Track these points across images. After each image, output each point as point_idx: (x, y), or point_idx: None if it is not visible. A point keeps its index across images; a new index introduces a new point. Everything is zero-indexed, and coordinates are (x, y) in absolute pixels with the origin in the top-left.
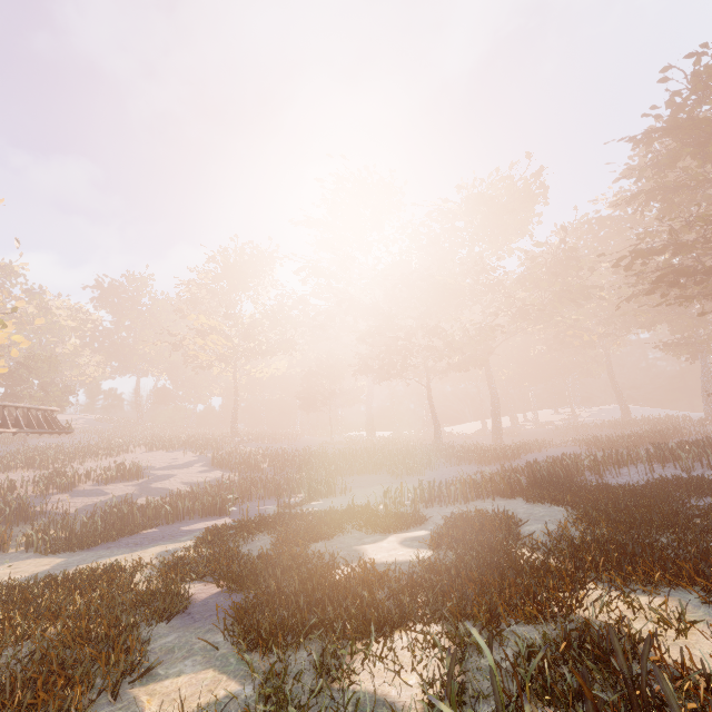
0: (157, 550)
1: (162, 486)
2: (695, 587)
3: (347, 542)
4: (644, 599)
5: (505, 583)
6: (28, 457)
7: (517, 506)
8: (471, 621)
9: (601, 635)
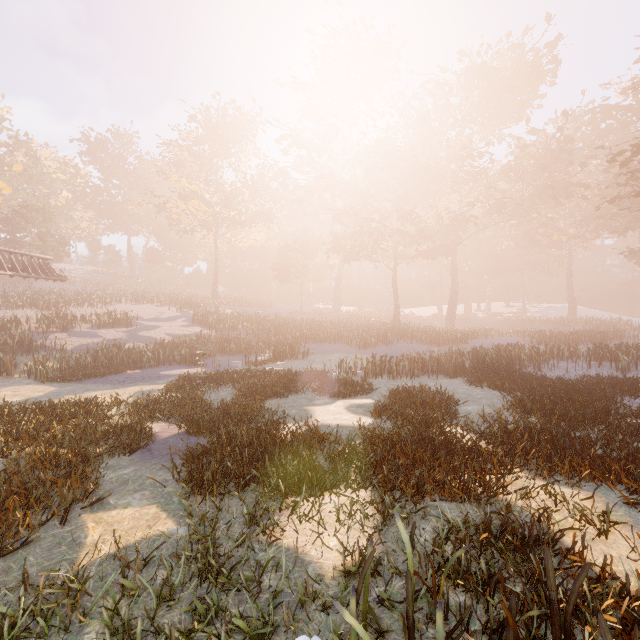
0: (136, 389)
1: (148, 335)
2: (618, 486)
3: (299, 402)
4: (567, 490)
5: (436, 462)
6: (32, 299)
7: (458, 386)
8: (398, 491)
9: (520, 522)
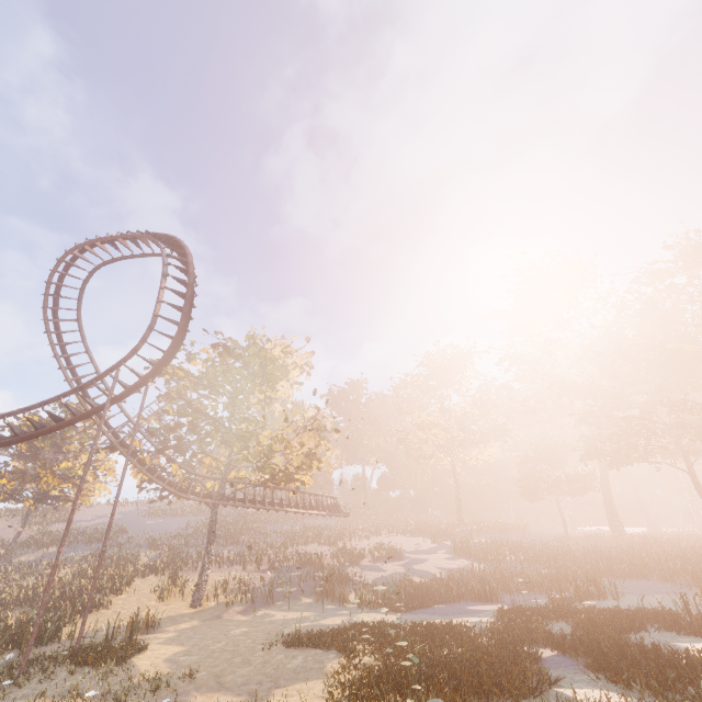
0: (465, 620)
1: (422, 569)
2: None
3: (659, 638)
4: None
5: None
6: (315, 534)
7: None
8: None
9: None
